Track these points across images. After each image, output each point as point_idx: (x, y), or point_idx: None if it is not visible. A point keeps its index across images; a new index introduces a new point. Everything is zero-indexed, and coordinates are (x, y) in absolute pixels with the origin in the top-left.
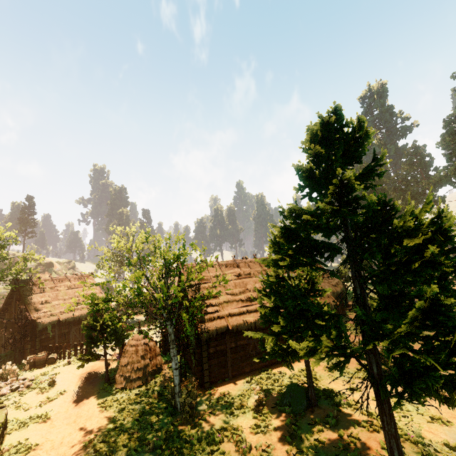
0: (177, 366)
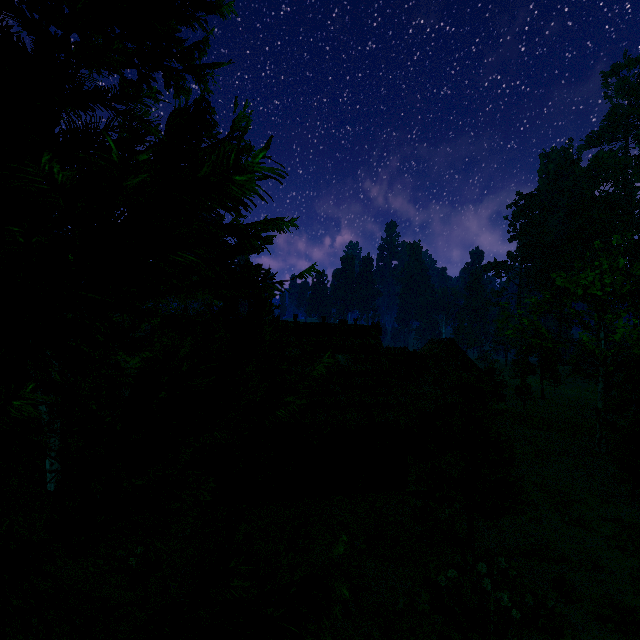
0: (53, 467)
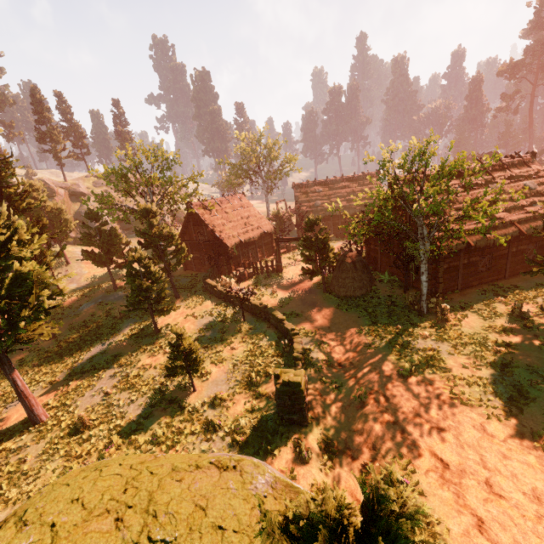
0: (427, 279)
